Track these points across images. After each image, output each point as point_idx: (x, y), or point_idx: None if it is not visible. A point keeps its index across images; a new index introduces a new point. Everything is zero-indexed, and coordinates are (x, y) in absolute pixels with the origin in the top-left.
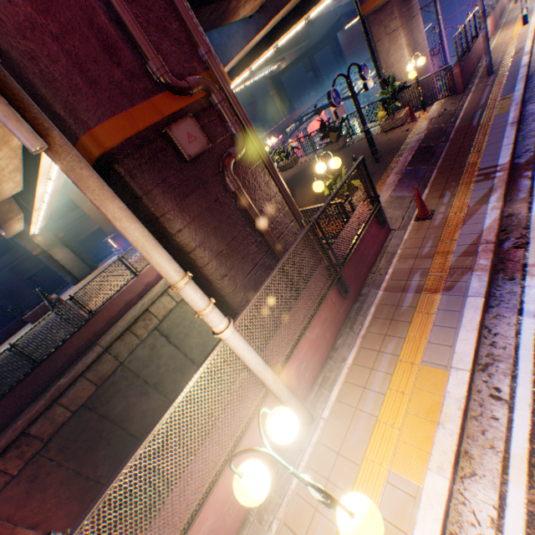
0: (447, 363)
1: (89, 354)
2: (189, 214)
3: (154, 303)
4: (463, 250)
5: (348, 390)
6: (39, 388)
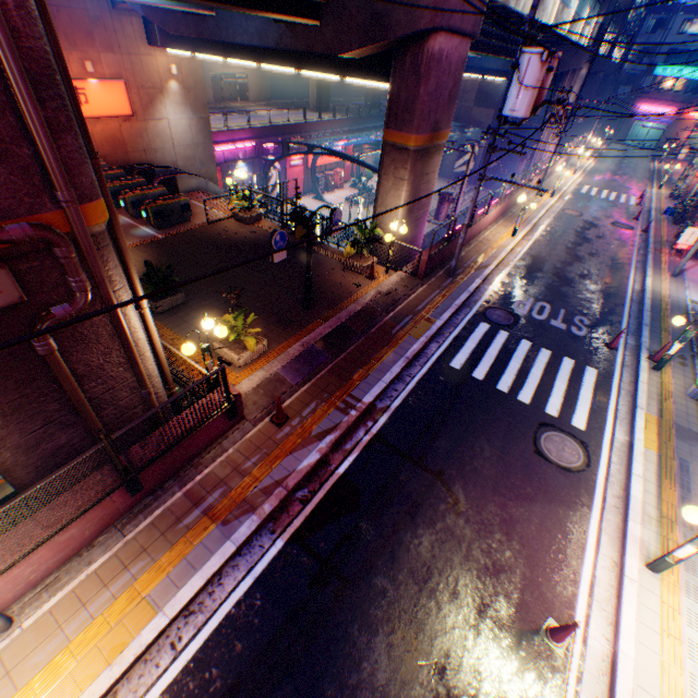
0: (164, 604)
1: None
2: None
3: None
4: (268, 484)
5: (69, 602)
6: None
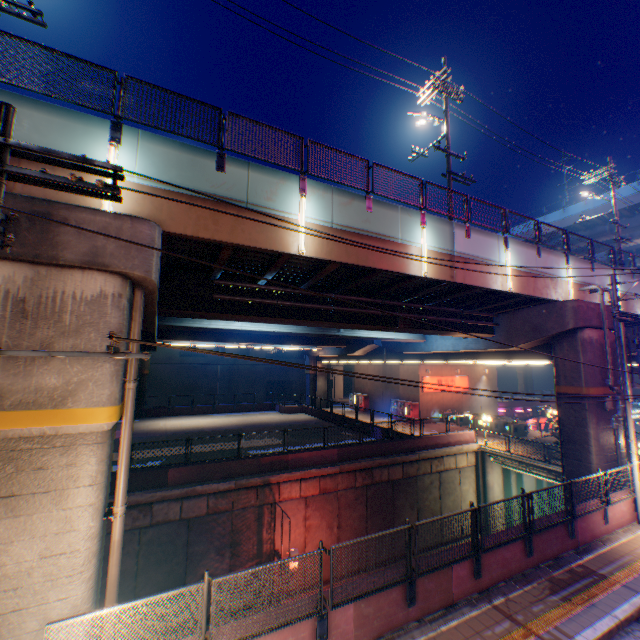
0: None
1: (413, 454)
2: (596, 425)
3: (446, 455)
4: None
5: None
6: (386, 451)
